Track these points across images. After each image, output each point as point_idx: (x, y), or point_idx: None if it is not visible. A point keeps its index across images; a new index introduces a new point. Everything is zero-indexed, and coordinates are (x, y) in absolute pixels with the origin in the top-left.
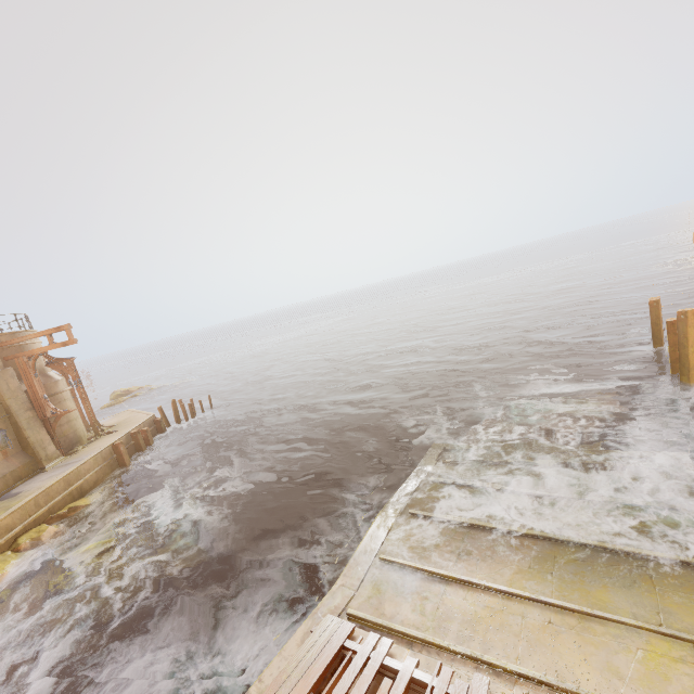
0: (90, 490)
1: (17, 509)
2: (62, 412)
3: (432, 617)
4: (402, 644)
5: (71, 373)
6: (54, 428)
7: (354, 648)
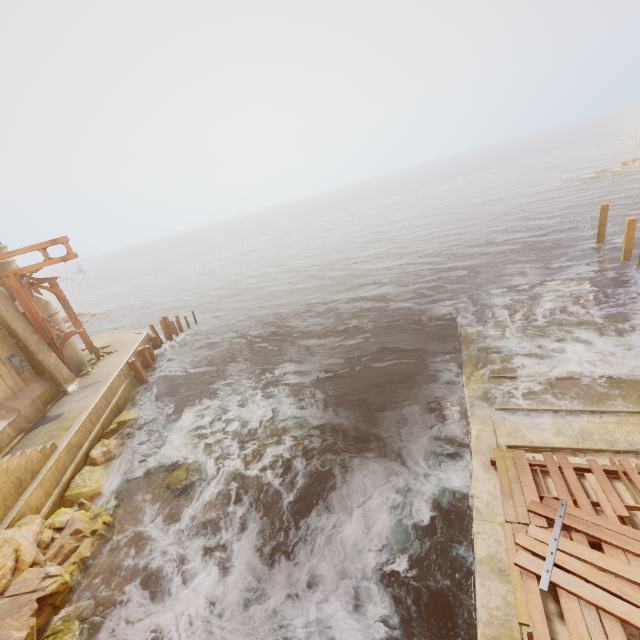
0: (124, 406)
1: (79, 427)
2: (69, 333)
3: (574, 436)
4: (567, 455)
5: (59, 293)
6: (62, 351)
7: (539, 463)
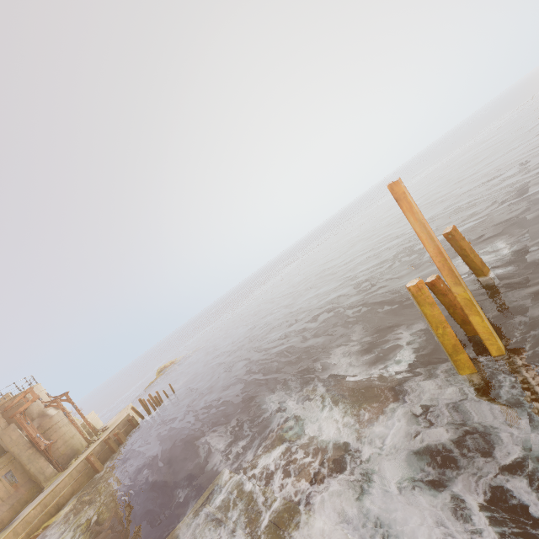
0: (67, 502)
1: None
2: (49, 444)
3: None
4: None
5: (60, 408)
6: (50, 454)
7: None
